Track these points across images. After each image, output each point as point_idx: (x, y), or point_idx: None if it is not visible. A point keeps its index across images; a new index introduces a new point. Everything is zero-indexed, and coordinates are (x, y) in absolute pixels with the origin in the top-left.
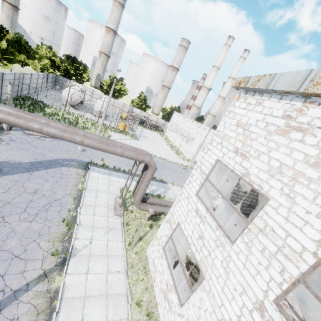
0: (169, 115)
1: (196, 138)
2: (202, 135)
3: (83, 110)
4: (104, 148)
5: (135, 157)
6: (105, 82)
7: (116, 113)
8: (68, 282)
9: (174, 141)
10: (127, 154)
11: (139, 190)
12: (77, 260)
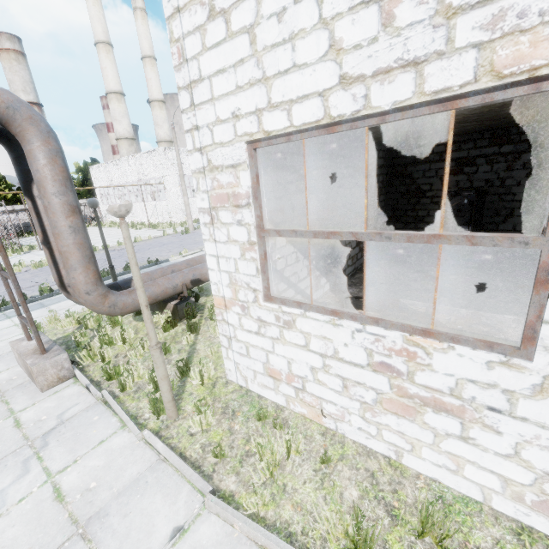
0: (86, 184)
1: (166, 177)
2: (171, 165)
3: None
4: None
5: None
6: None
7: None
8: None
9: (133, 218)
10: None
11: (62, 248)
12: None
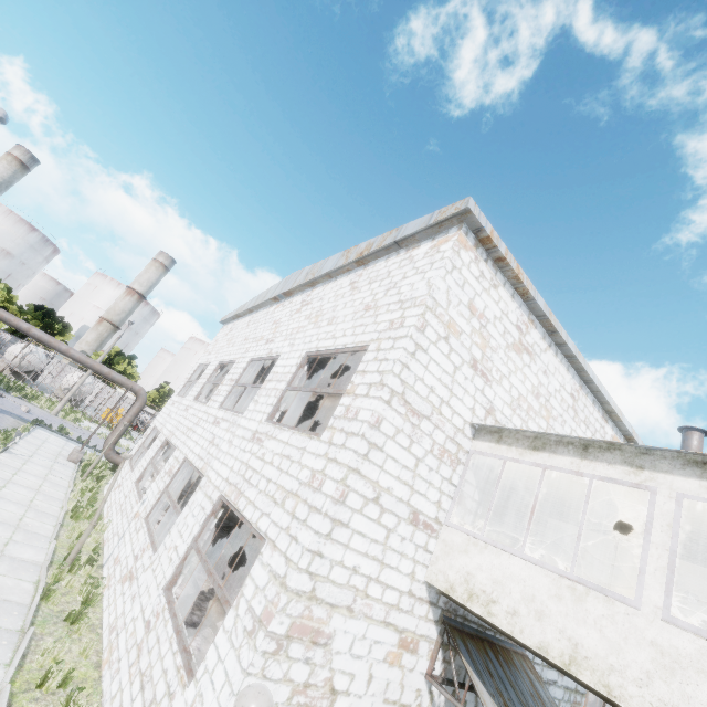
0: None
1: None
2: None
3: (33, 386)
4: (90, 363)
5: (124, 381)
6: (97, 356)
7: (102, 411)
8: (2, 458)
9: None
10: (115, 375)
11: (117, 428)
12: (13, 456)
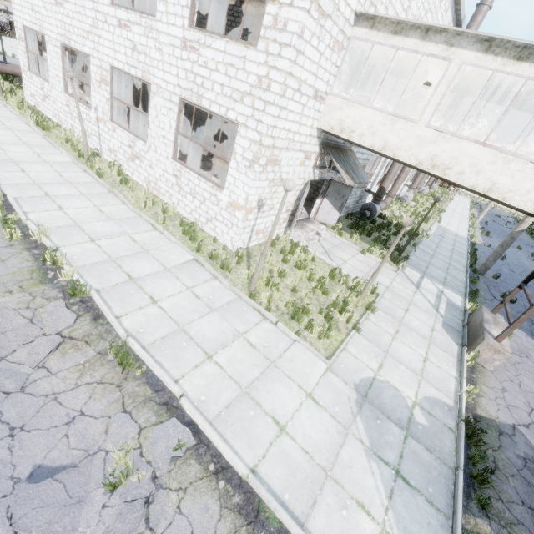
0: None
1: None
2: None
3: None
4: None
5: None
6: None
7: None
8: None
9: None
10: None
11: None
12: None
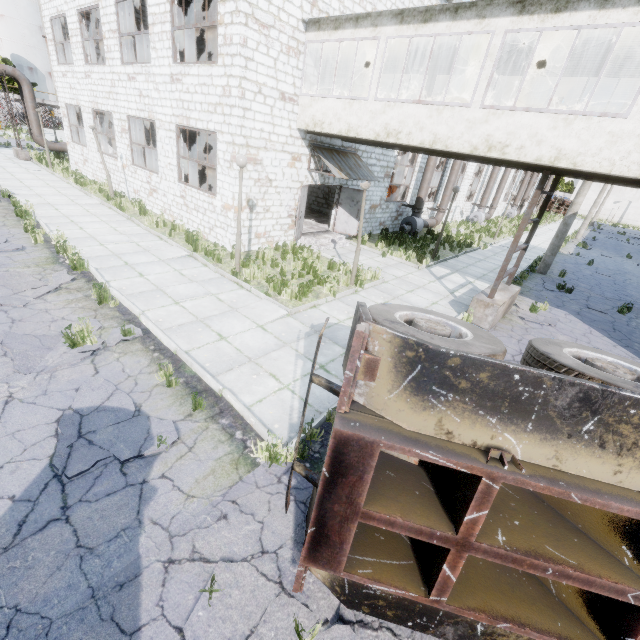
0: None
1: None
2: None
3: None
4: None
5: None
6: None
7: None
8: None
9: None
10: None
11: (31, 119)
12: None
